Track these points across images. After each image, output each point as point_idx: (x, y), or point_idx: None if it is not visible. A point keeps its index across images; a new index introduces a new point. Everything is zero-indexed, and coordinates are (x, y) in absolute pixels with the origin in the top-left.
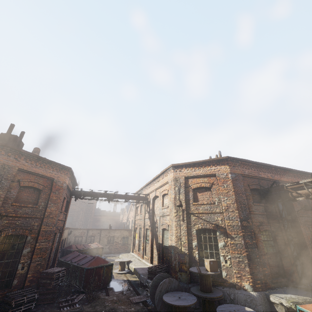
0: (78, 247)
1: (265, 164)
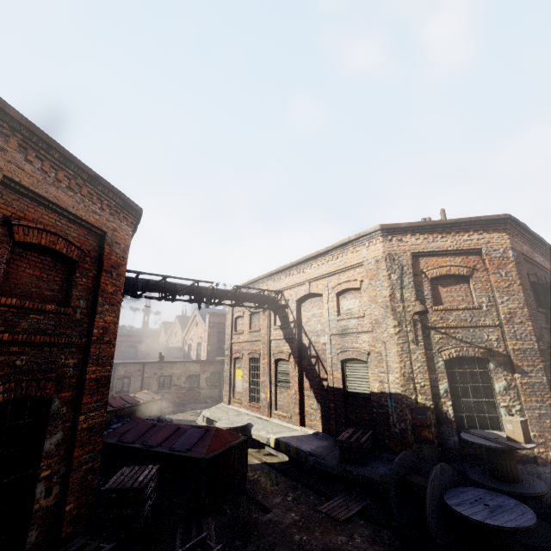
0: (112, 403)
1: (542, 238)
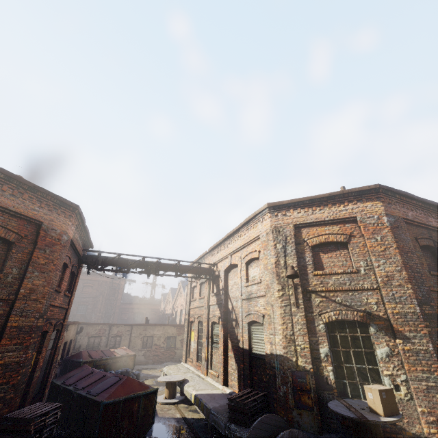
0: (92, 355)
1: (437, 203)
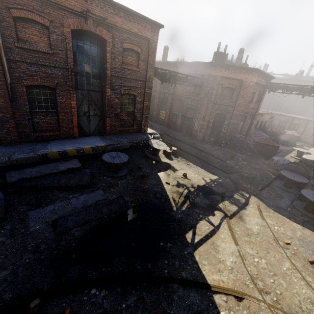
0: (272, 129)
1: None
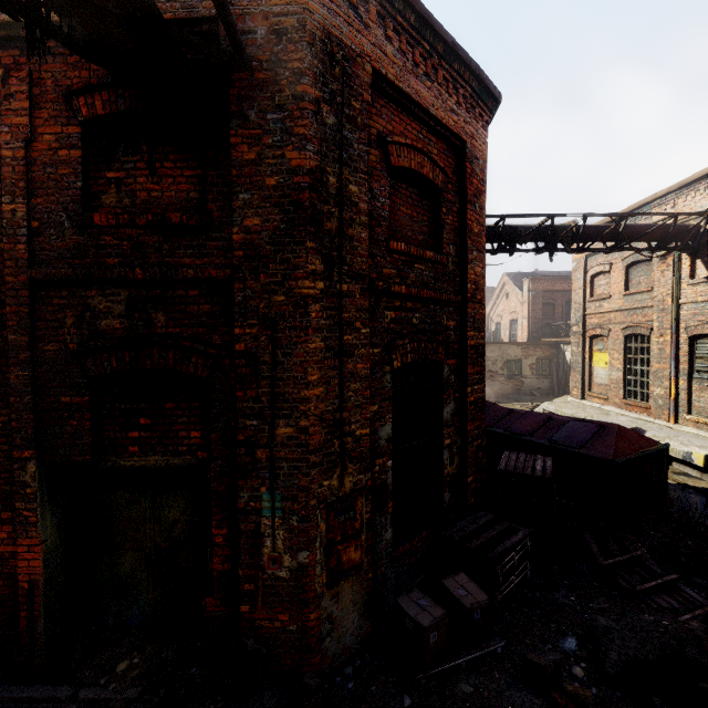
0: None
1: None
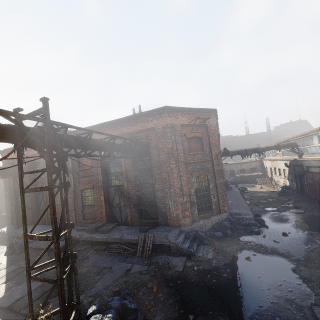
0: None
1: None
